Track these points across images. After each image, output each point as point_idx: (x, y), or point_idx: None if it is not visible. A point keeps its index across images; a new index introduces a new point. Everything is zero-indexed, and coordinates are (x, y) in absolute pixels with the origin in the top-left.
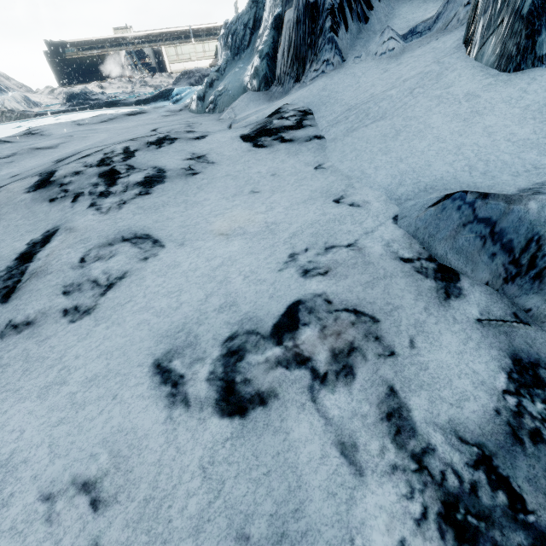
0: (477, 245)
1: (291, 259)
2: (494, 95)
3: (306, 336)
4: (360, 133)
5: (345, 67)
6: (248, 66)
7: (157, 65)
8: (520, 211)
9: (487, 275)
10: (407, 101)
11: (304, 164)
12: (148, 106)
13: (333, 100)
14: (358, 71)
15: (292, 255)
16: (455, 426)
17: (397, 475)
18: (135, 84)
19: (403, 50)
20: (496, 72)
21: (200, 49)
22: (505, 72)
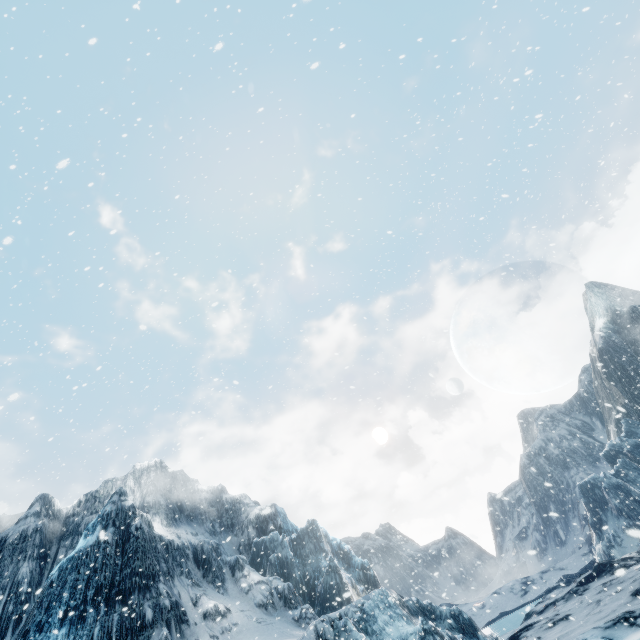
0: None
1: None
2: None
3: None
4: None
5: None
6: None
7: None
8: None
9: None
10: None
11: None
12: None
13: None
14: None
15: None
16: None
17: None
18: None
19: None
20: None
21: None
22: None
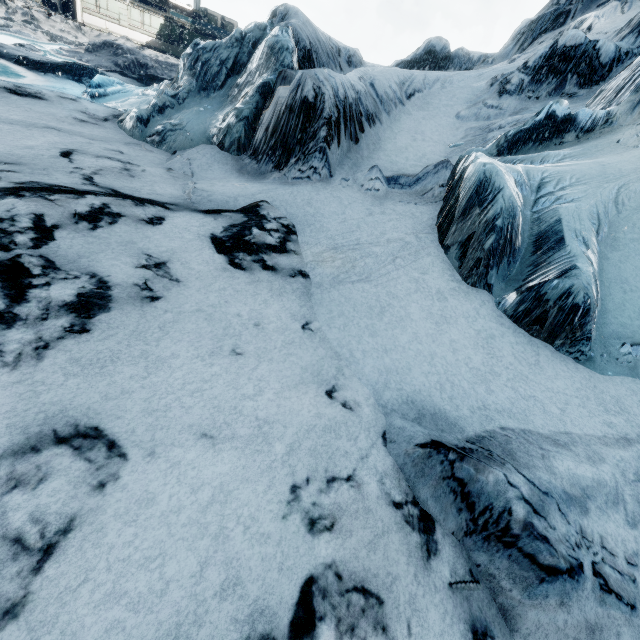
0: (450, 498)
1: (294, 497)
2: (458, 304)
3: (324, 638)
4: (347, 291)
5: (332, 185)
6: (218, 114)
7: (60, 2)
8: (484, 482)
9: (454, 526)
10: (390, 270)
11: (291, 315)
12: (42, 75)
13: (319, 225)
14: (345, 198)
15: (294, 489)
16: None
17: None
18: (13, 11)
19: (386, 195)
20: (459, 277)
21: (136, 16)
22: (465, 282)
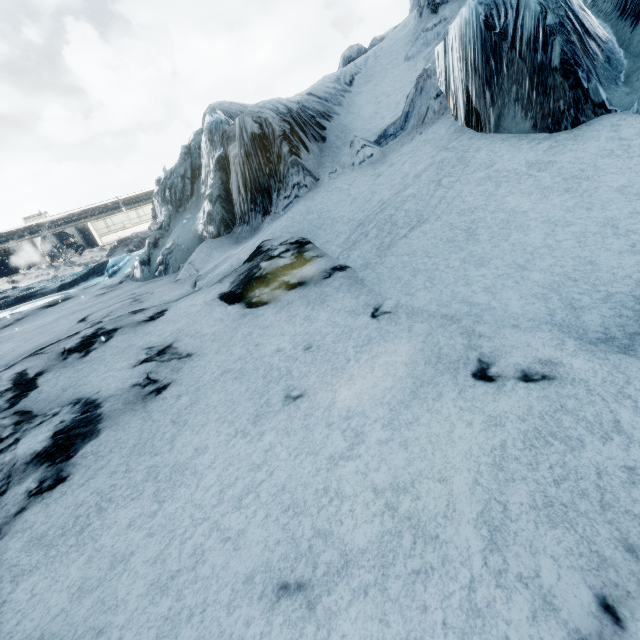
0: None
1: None
2: (576, 154)
3: None
4: (404, 247)
5: (323, 185)
6: (198, 215)
7: (85, 242)
8: None
9: None
10: (442, 194)
11: (348, 313)
12: (76, 288)
13: (330, 220)
14: (342, 184)
15: None
16: None
17: None
18: (58, 267)
19: (383, 154)
20: (544, 135)
21: (133, 215)
22: (559, 131)
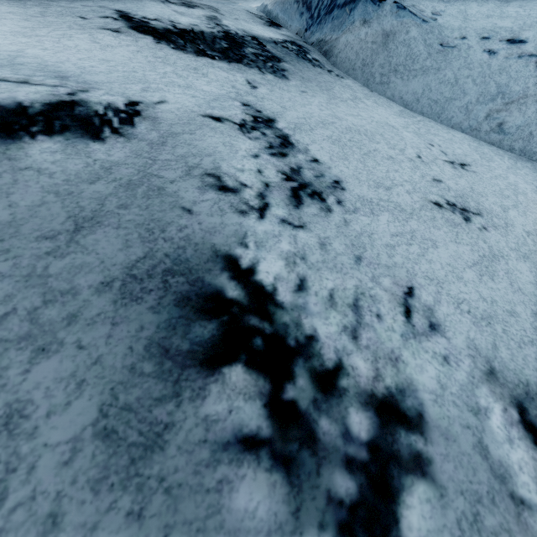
0: (295, 8)
1: None
2: None
3: None
4: None
5: None
6: None
7: None
8: None
9: (298, 28)
10: None
11: None
12: None
13: None
14: None
15: None
16: (245, 30)
17: (204, 21)
18: None
19: None
20: None
21: None
22: None
